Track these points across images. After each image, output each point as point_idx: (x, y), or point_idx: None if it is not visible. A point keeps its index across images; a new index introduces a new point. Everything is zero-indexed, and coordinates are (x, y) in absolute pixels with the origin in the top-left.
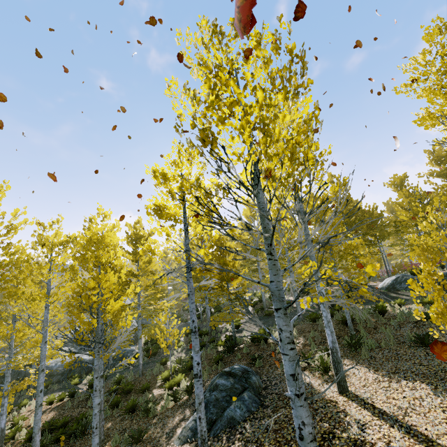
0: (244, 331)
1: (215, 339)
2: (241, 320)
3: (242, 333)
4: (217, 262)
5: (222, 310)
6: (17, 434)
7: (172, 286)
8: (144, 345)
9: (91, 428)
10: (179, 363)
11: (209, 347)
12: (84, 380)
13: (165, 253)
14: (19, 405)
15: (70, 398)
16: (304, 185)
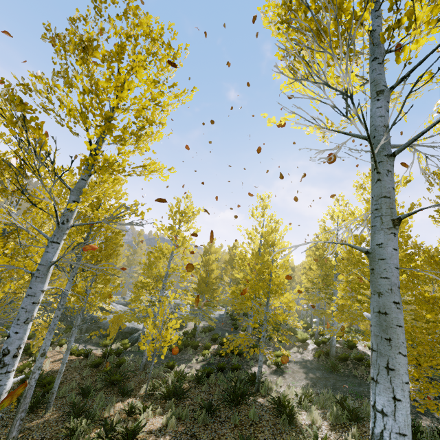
0: (285, 375)
1: (244, 366)
2: (291, 357)
3: (280, 377)
4: (258, 264)
5: (279, 331)
6: (26, 369)
7: (233, 284)
8: (182, 334)
9: (39, 408)
10: (177, 378)
11: (227, 375)
12: (113, 344)
13: (234, 246)
14: (59, 342)
15: (85, 357)
16: (404, 15)
